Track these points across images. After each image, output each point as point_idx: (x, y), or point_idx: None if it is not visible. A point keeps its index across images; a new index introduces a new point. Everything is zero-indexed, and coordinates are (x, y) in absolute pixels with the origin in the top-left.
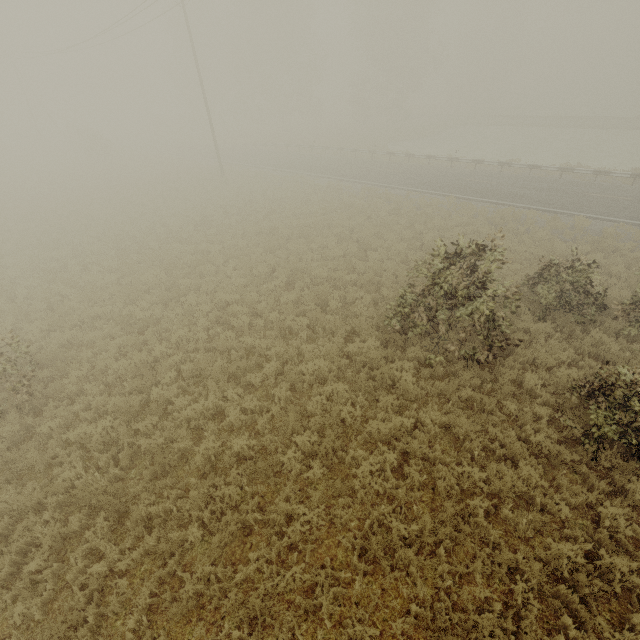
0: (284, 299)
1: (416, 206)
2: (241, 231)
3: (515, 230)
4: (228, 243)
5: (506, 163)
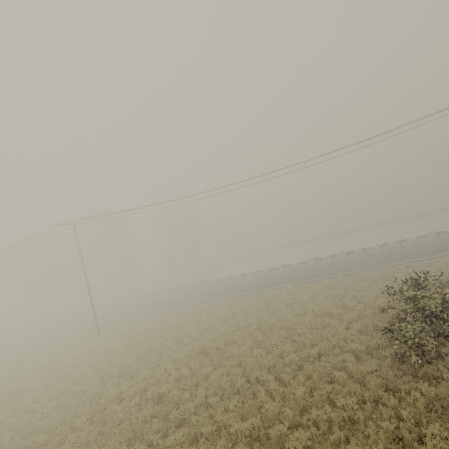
0: (299, 394)
1: (272, 298)
2: (172, 362)
3: (344, 287)
4: (173, 377)
5: (287, 265)
